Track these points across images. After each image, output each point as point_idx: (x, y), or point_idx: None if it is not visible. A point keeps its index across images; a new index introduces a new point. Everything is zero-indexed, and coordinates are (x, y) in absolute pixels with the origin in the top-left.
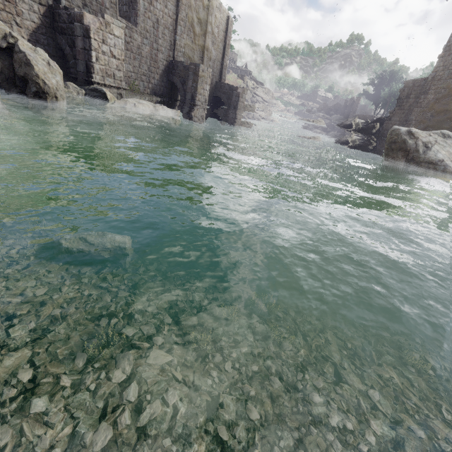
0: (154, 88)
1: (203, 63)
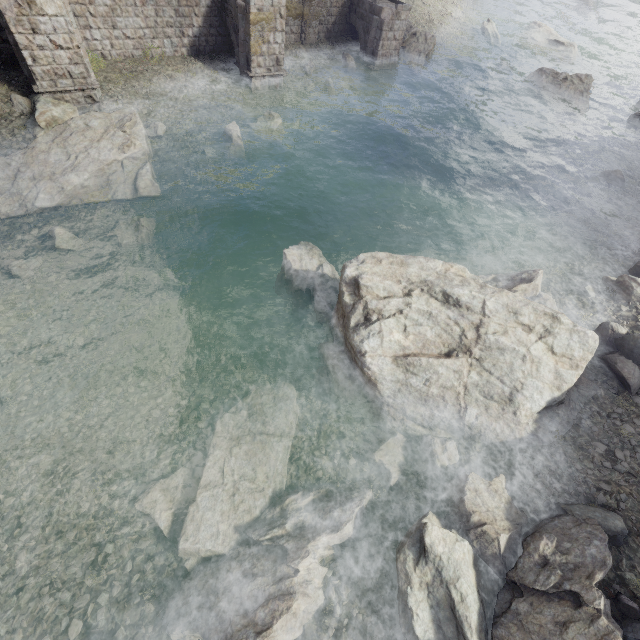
0: (195, 43)
1: None
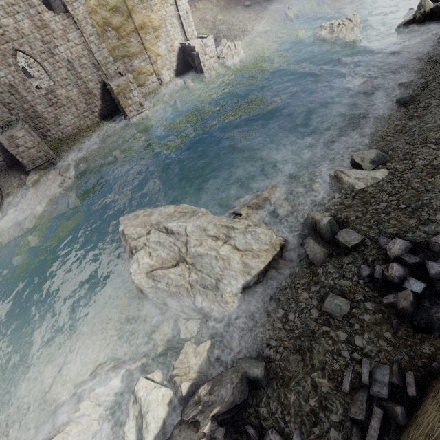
0: (101, 113)
1: (144, 46)
